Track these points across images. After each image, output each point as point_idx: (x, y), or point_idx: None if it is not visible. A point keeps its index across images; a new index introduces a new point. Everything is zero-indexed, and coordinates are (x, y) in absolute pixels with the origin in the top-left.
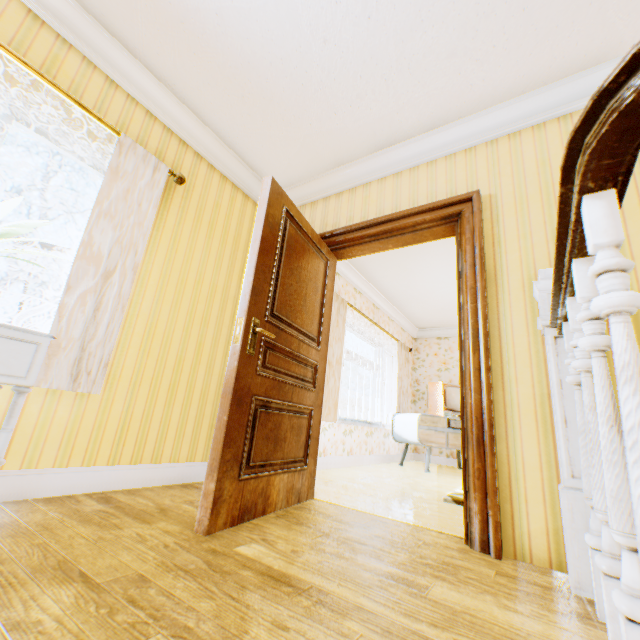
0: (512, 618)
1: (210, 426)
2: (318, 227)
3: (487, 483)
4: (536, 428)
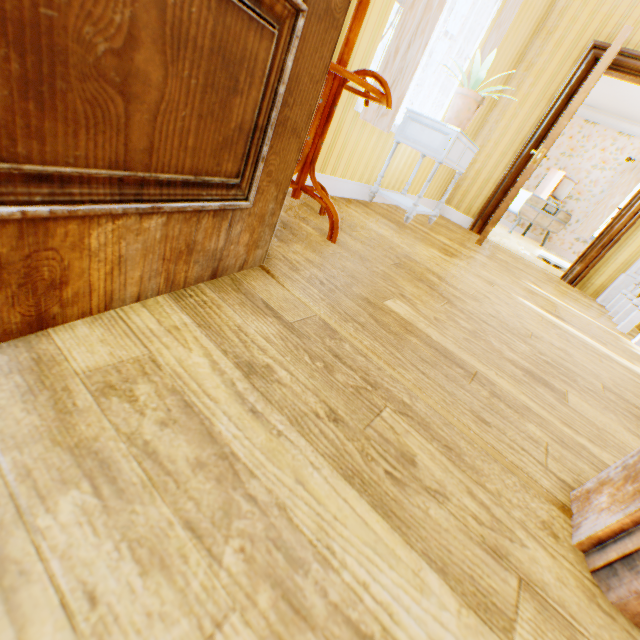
0: (584, 300)
1: (443, 180)
2: (609, 29)
3: (592, 263)
4: (634, 250)
